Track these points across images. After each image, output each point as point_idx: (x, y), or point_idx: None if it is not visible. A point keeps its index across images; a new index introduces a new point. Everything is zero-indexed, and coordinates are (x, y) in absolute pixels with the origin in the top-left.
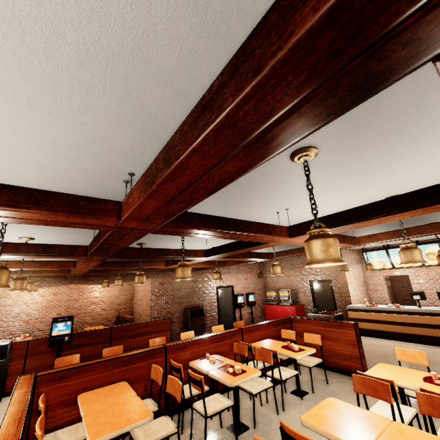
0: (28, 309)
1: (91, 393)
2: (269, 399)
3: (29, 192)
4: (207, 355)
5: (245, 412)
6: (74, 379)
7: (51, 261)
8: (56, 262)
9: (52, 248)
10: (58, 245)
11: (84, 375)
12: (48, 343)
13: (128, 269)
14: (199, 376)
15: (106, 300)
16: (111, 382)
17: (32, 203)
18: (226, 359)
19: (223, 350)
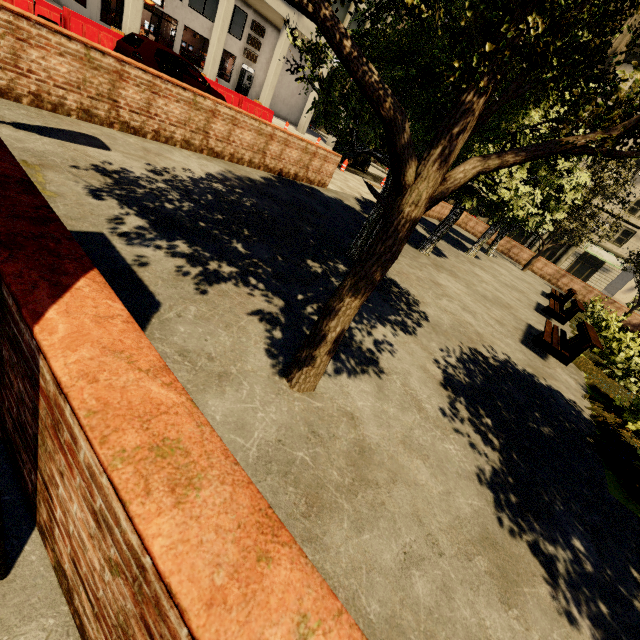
0: None
1: None
2: None
3: None
4: None
5: None
6: None
7: None
8: None
9: None
10: None
11: None
12: None
13: None
14: None
15: None
16: None
17: None
18: None
19: None
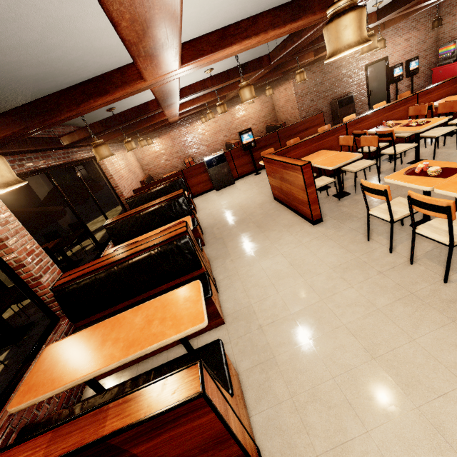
0: (205, 137)
1: (305, 158)
2: (445, 144)
3: (297, 3)
4: (384, 122)
5: (421, 155)
6: (291, 153)
7: (223, 87)
8: (226, 86)
9: (247, 66)
10: (249, 62)
11: (296, 150)
12: (243, 149)
13: (269, 78)
14: (389, 130)
15: (253, 116)
16: (312, 152)
17: (301, 12)
18: (403, 121)
19: (396, 118)
